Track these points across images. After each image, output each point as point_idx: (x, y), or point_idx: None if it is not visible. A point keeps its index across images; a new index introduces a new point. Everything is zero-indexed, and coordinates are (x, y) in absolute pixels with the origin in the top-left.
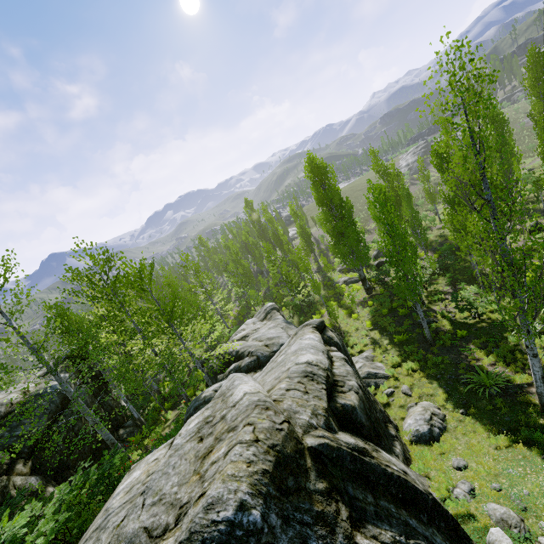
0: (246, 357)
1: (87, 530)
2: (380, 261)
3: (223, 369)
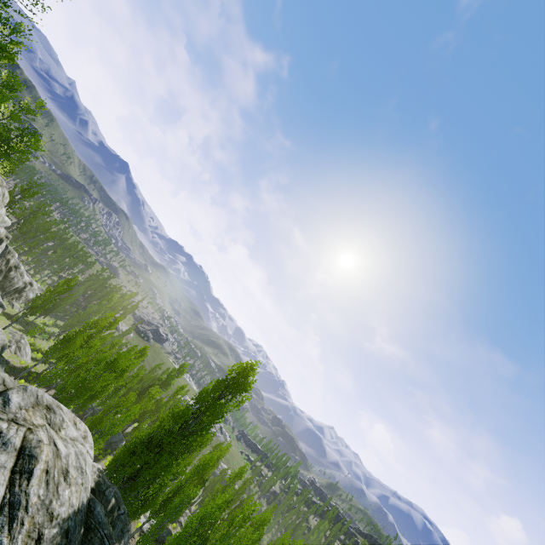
0: None
1: None
2: None
3: None
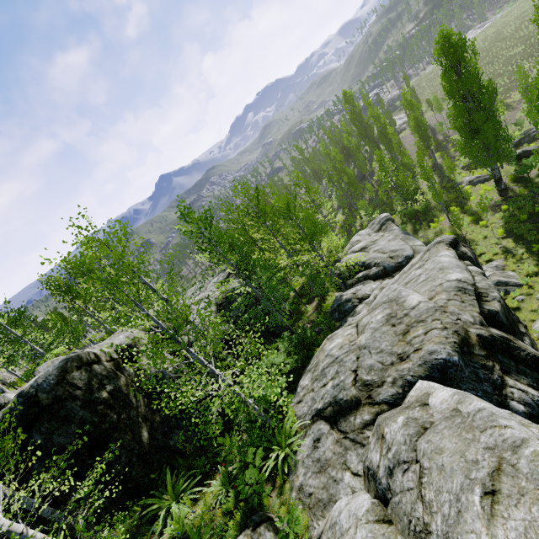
0: (373, 267)
1: (313, 364)
2: (523, 151)
3: (350, 276)
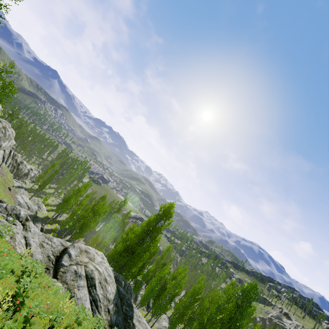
0: None
1: None
2: None
3: None
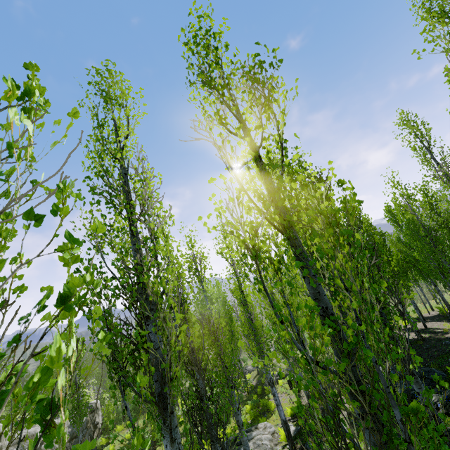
0: None
1: None
2: None
3: None
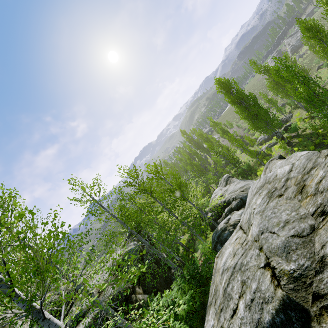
0: (232, 201)
1: (212, 294)
2: (285, 126)
3: (218, 216)
